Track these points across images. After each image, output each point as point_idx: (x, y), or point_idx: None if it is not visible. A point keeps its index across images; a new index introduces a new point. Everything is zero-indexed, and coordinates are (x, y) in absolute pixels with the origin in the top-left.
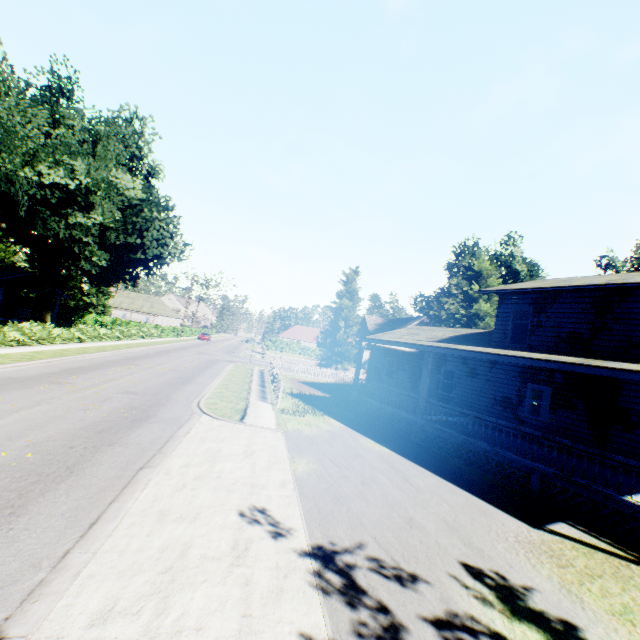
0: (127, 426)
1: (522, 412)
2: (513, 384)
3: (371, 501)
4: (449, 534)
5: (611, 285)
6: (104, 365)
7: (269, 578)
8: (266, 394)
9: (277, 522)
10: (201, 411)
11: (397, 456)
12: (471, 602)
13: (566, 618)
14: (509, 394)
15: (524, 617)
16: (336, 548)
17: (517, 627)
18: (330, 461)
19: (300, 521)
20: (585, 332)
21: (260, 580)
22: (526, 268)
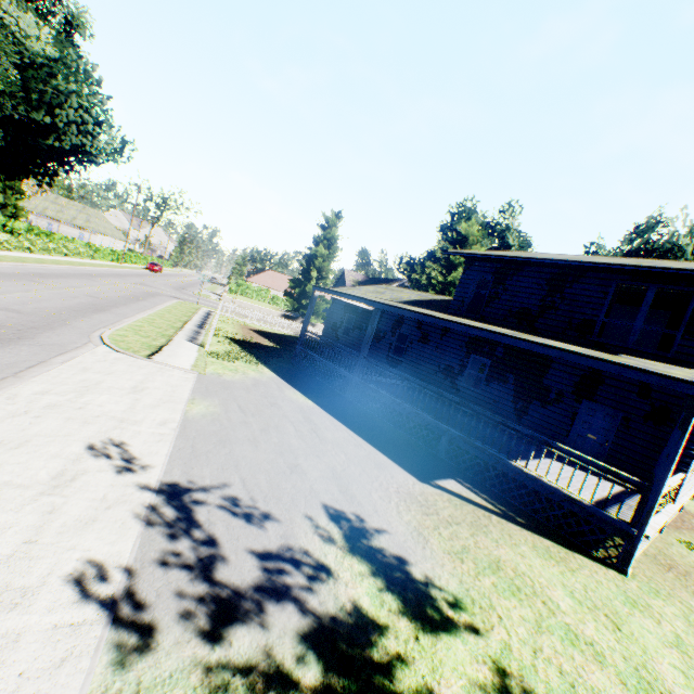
0: None
1: (460, 382)
2: (459, 354)
3: (262, 447)
4: (330, 481)
5: (567, 262)
6: None
7: (85, 509)
8: (199, 335)
9: (132, 457)
10: (102, 342)
11: (319, 410)
12: (314, 539)
13: (402, 555)
14: (453, 363)
15: (361, 553)
16: (191, 486)
17: (348, 561)
18: (238, 407)
19: (163, 459)
20: (534, 309)
21: (72, 510)
22: (518, 243)
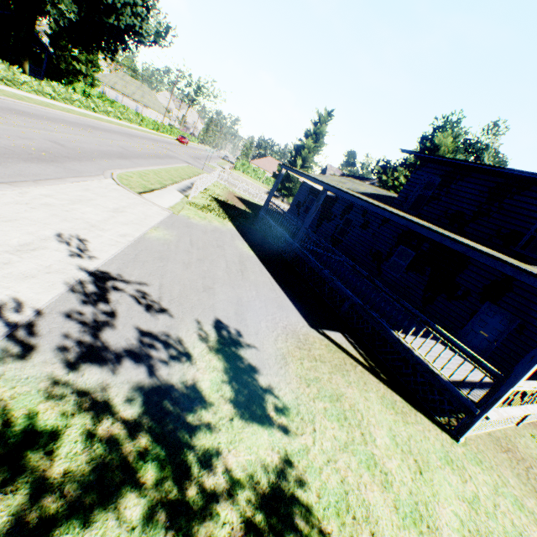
0: (24, 159)
1: (384, 266)
2: (390, 243)
3: (191, 270)
4: (231, 305)
5: (514, 172)
6: (56, 120)
7: (31, 269)
8: (189, 190)
9: (85, 249)
10: (111, 176)
11: (256, 259)
12: (191, 336)
13: (258, 367)
14: (383, 250)
15: (224, 355)
16: (118, 277)
17: (209, 356)
18: (189, 241)
19: (108, 256)
20: (469, 214)
21: (21, 267)
22: (493, 163)
